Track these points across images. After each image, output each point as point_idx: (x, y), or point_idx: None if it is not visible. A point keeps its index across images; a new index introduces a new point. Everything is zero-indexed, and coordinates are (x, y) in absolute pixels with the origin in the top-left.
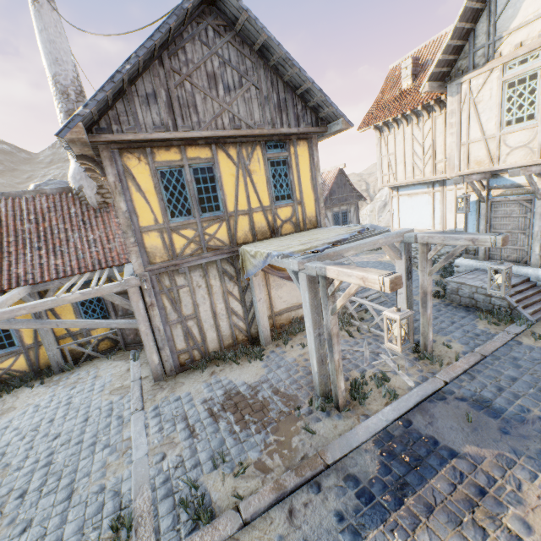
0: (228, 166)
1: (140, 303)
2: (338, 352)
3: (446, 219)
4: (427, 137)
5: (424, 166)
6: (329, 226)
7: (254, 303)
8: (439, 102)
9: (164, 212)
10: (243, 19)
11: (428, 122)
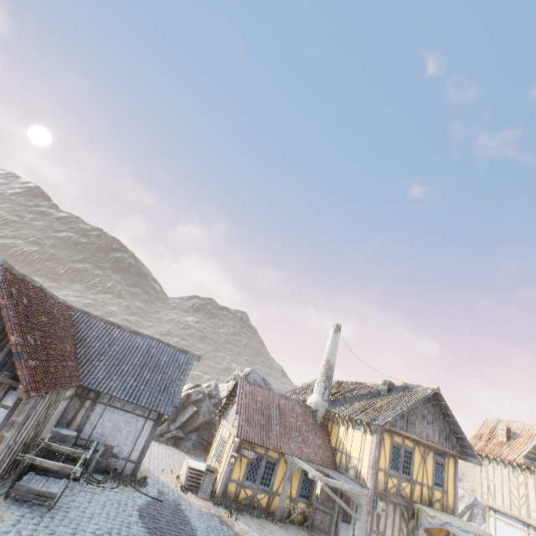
0: (418, 454)
1: (365, 507)
2: None
3: None
4: (520, 485)
5: (520, 506)
6: None
7: None
8: (528, 468)
9: (389, 464)
10: (442, 403)
11: (521, 475)
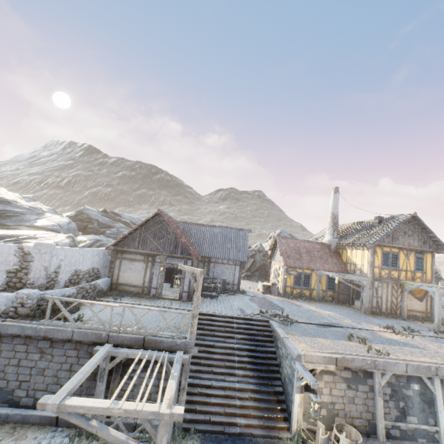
0: (402, 255)
1: (367, 286)
2: None
3: None
4: None
5: None
6: None
7: (401, 301)
8: None
9: (381, 263)
10: (419, 222)
11: None
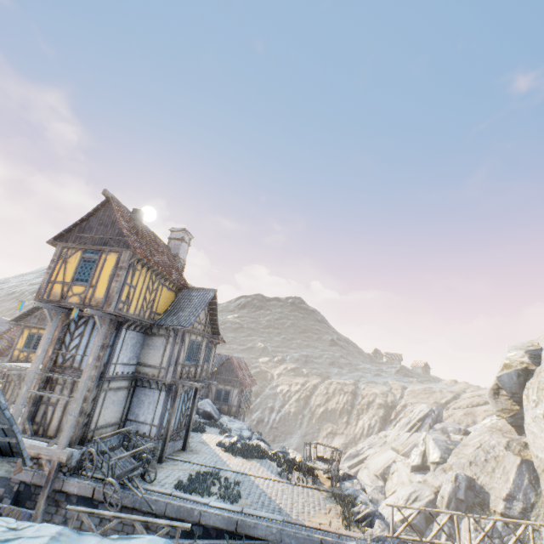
0: None
1: None
2: None
3: None
4: None
5: None
6: (211, 397)
7: None
8: None
9: (24, 345)
10: None
11: None
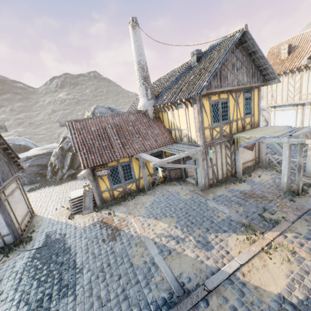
0: (231, 101)
1: (201, 158)
2: (301, 172)
3: (304, 121)
4: (297, 83)
5: (294, 97)
6: None
7: (236, 159)
8: (305, 67)
9: (211, 121)
10: (250, 42)
11: (298, 76)
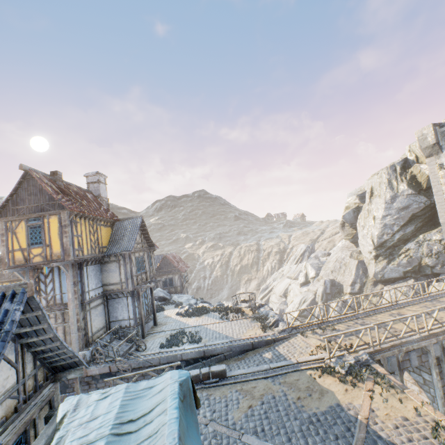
0: None
1: None
2: None
3: None
4: None
5: None
6: (160, 286)
7: None
8: None
9: None
10: None
11: None
